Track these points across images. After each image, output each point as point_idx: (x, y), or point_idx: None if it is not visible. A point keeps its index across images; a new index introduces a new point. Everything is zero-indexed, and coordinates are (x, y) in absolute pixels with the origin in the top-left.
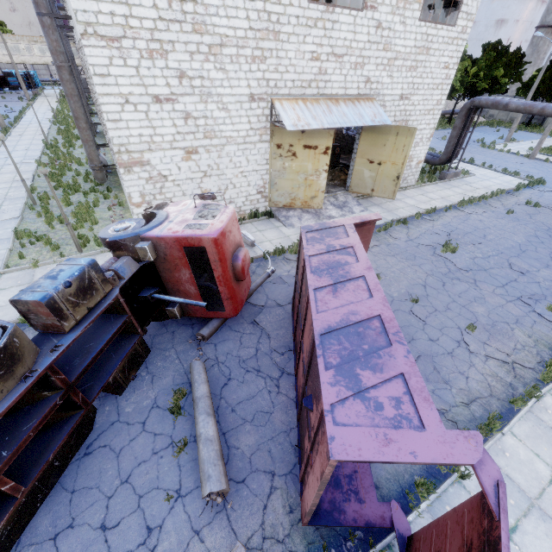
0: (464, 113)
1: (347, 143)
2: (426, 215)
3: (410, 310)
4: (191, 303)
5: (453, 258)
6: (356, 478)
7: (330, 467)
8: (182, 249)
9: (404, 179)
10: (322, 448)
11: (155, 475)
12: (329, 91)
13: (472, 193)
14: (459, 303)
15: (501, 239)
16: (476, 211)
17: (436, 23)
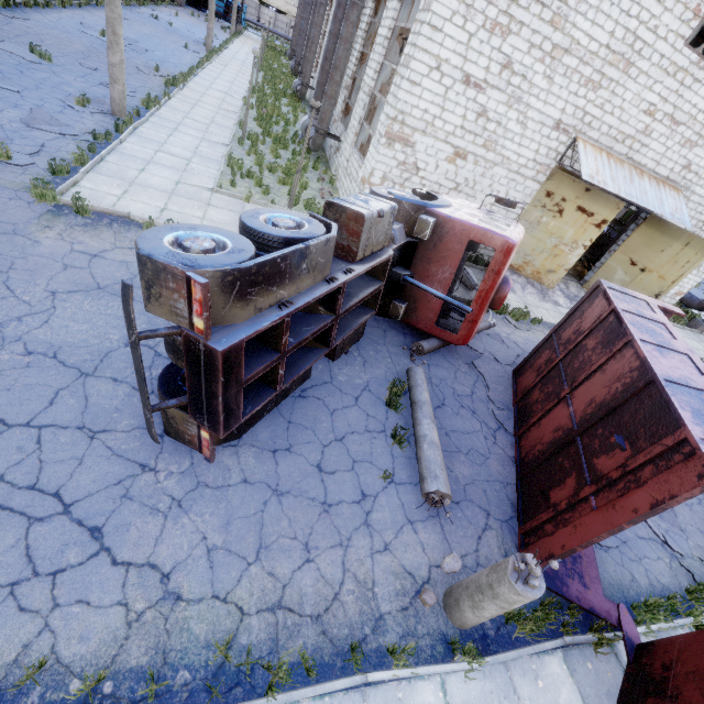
0: None
1: None
2: None
3: None
4: (453, 301)
5: None
6: (581, 563)
7: (701, 489)
8: (465, 242)
9: None
10: (671, 475)
11: (369, 450)
12: (638, 158)
13: None
14: None
15: None
16: None
17: None
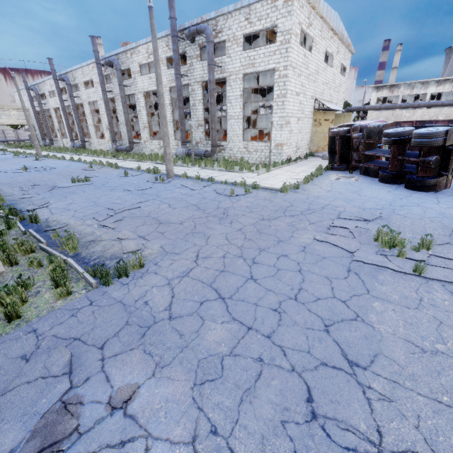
0: None
1: None
2: None
3: None
4: None
5: None
6: None
7: None
8: None
9: None
10: None
11: None
12: (324, 98)
13: None
14: None
15: None
16: None
17: (342, 75)
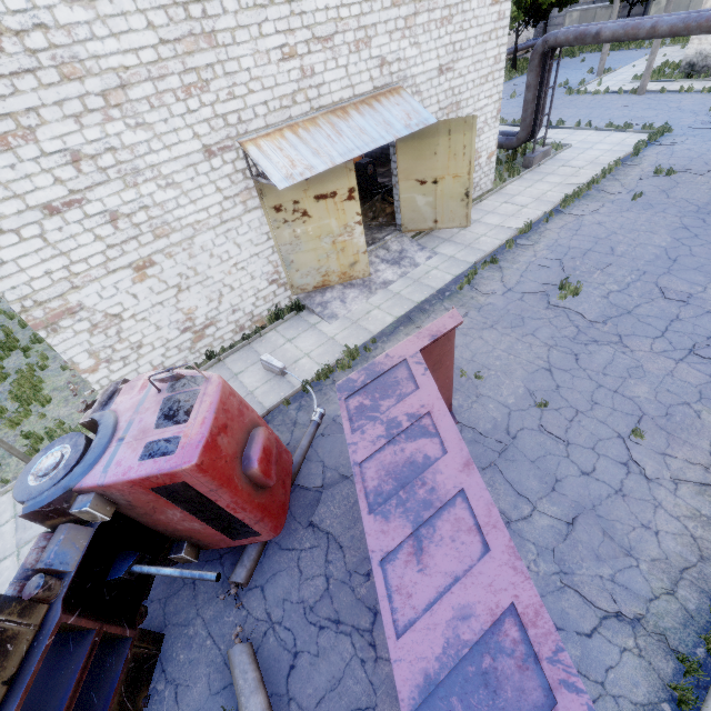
0: (537, 62)
1: (381, 149)
2: (521, 237)
3: (541, 425)
4: (191, 577)
5: (578, 305)
6: None
7: None
8: (150, 491)
9: (475, 186)
10: None
11: None
12: (327, 100)
13: (575, 179)
14: (607, 387)
15: (637, 248)
16: (589, 209)
17: None
